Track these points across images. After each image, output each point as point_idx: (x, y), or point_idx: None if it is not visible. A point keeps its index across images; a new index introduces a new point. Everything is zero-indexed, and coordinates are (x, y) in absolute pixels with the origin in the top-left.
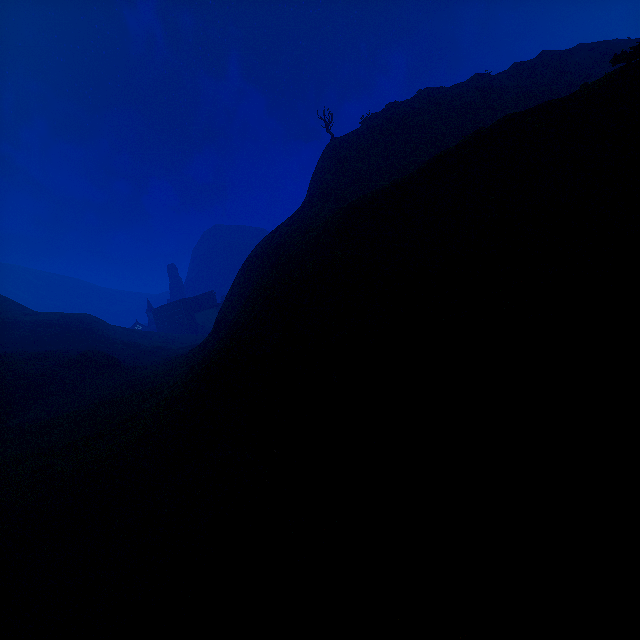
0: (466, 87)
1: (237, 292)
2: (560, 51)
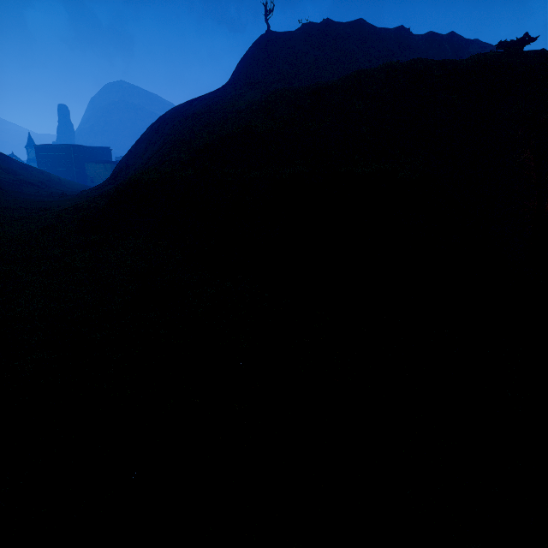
0: (391, 34)
1: (143, 147)
2: (463, 38)
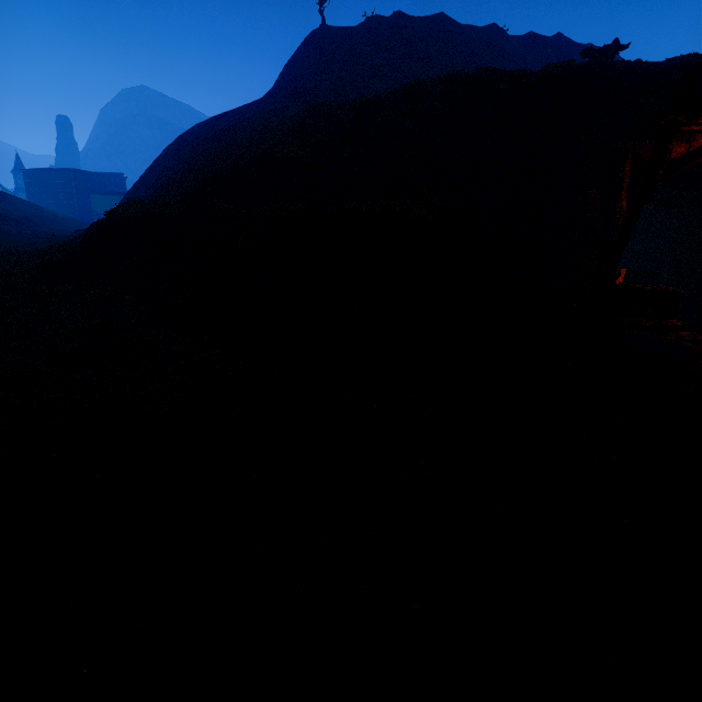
0: (480, 34)
1: (156, 175)
2: (573, 41)
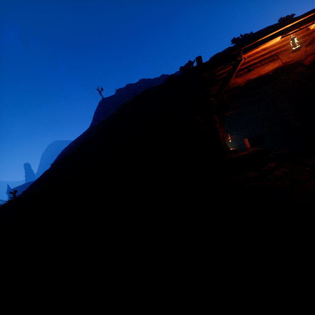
0: (158, 79)
1: None
2: None
